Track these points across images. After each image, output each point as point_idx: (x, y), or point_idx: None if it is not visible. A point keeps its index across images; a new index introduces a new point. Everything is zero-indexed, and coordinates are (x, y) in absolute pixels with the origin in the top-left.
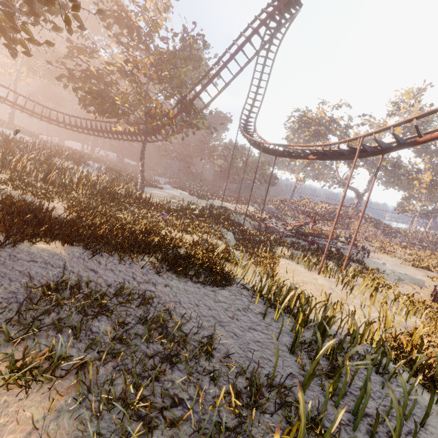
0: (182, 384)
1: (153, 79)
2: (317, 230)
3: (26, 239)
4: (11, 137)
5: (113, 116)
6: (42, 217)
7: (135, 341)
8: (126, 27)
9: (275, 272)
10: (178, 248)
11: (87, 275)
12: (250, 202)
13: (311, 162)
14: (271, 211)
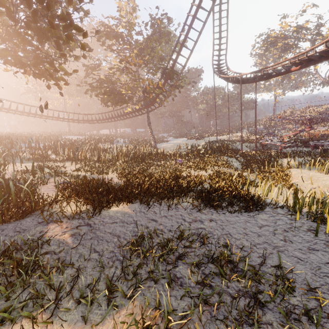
0: (281, 326)
1: (141, 65)
2: (314, 134)
3: (104, 206)
4: (73, 140)
5: (123, 103)
6: (107, 188)
7: (214, 282)
8: (114, 37)
9: (290, 182)
10: (200, 184)
11: (151, 225)
12: (238, 129)
13: (286, 75)
14: (259, 131)
